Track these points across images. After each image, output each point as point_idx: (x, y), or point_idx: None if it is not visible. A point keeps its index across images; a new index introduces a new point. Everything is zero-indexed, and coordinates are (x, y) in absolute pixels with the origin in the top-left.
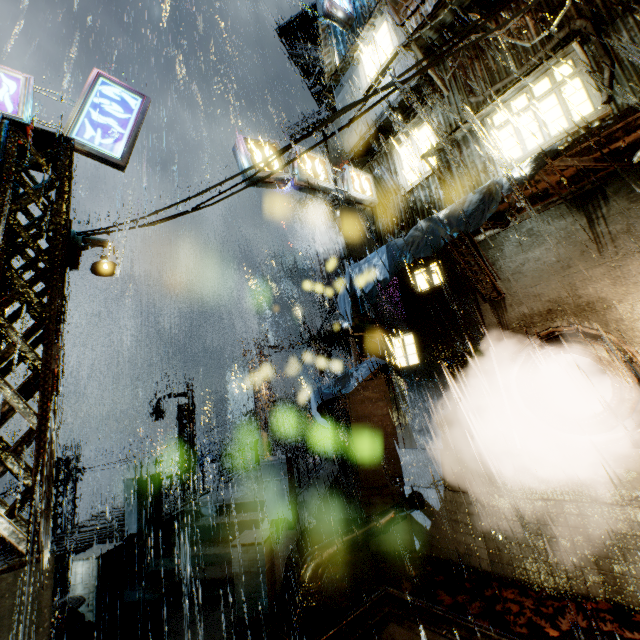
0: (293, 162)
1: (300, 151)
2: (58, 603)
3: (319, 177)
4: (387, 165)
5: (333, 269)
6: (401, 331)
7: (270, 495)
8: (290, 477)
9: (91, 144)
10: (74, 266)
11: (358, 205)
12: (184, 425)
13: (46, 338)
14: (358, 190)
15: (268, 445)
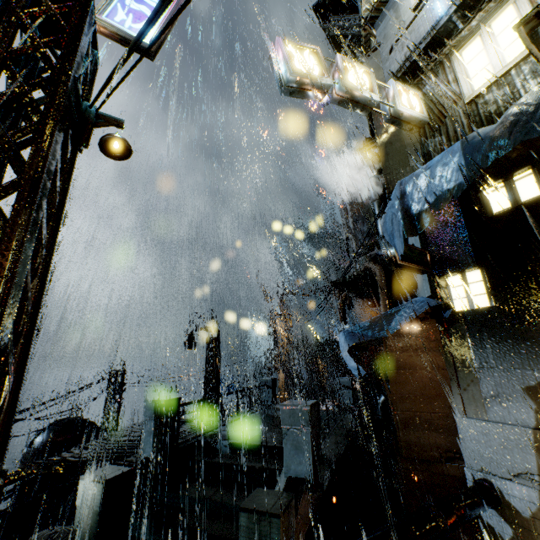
0: (333, 72)
1: (342, 59)
2: (48, 533)
3: (362, 87)
4: (443, 76)
5: (360, 214)
6: (463, 265)
7: (288, 446)
8: (313, 428)
9: (120, 27)
10: (81, 140)
11: (404, 125)
12: (211, 356)
13: (18, 202)
14: (406, 105)
15: (284, 385)
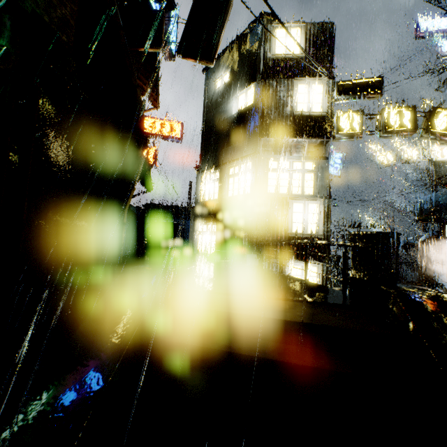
0: (401, 153)
1: (404, 149)
2: None
3: (413, 158)
4: None
5: None
6: None
7: None
8: None
9: (333, 174)
10: None
11: (439, 162)
12: None
13: None
14: (438, 157)
15: None
